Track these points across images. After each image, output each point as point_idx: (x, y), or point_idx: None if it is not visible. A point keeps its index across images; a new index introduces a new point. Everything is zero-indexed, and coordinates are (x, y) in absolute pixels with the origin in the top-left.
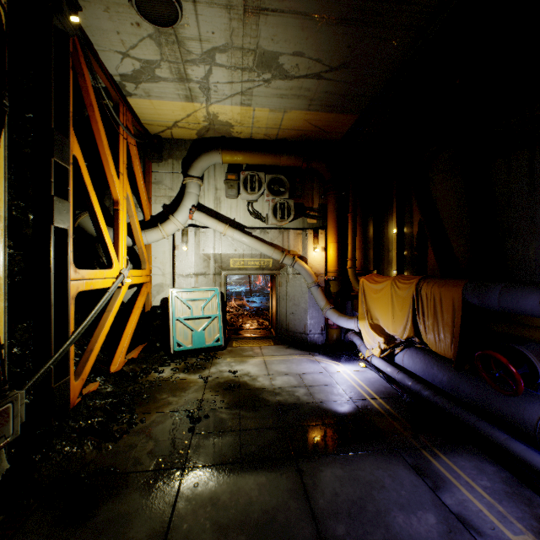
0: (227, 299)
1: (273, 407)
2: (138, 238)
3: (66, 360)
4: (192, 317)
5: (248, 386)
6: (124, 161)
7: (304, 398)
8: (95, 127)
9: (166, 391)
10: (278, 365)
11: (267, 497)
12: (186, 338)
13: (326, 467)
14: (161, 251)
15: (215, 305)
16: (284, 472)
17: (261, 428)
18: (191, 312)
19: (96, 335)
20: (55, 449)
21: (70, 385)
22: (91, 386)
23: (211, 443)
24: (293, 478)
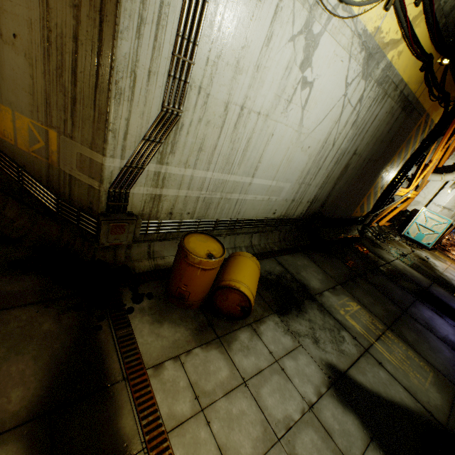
0: (453, 231)
1: (436, 274)
2: (426, 177)
3: (378, 213)
4: (424, 226)
5: (430, 264)
6: (449, 142)
7: (453, 283)
8: (447, 132)
9: (395, 243)
10: (453, 272)
11: (418, 277)
12: (412, 232)
13: (442, 289)
14: (433, 185)
15: (441, 228)
16: (427, 279)
17: (426, 272)
18: (425, 223)
19: (385, 210)
20: (368, 232)
21: (374, 220)
22: (373, 224)
23: (407, 261)
24: (428, 281)
